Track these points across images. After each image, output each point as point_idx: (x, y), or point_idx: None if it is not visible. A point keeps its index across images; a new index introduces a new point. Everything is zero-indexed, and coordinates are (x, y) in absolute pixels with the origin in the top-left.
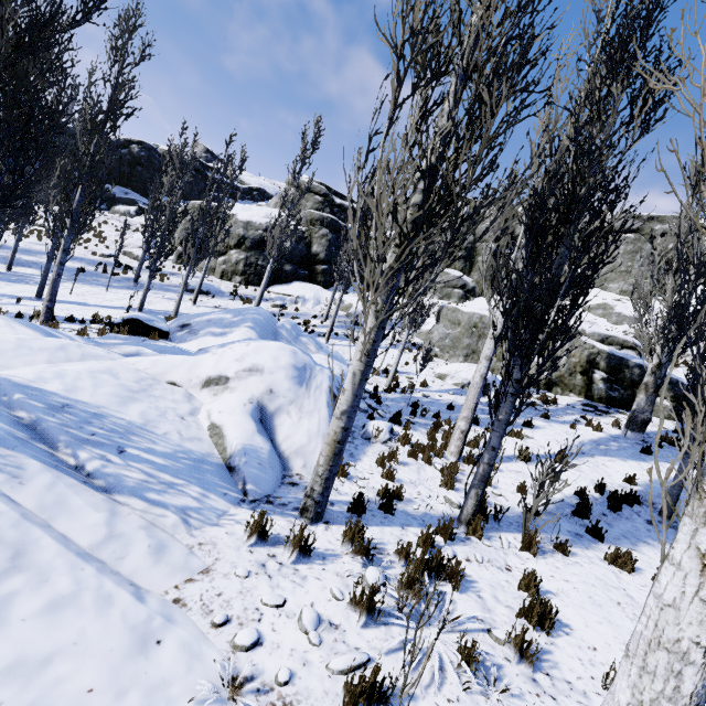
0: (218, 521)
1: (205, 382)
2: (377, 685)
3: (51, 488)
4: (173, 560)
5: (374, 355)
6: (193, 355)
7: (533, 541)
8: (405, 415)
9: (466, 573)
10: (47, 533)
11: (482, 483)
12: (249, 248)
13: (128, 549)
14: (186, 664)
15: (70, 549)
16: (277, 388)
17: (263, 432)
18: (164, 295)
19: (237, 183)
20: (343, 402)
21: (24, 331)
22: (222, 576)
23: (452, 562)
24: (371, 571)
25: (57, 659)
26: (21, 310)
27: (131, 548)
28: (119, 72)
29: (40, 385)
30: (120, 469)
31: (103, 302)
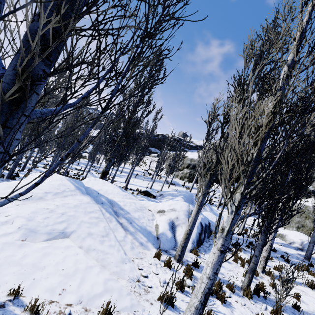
0: (149, 250)
1: (158, 211)
2: (174, 303)
3: (115, 225)
4: (134, 252)
5: (201, 206)
6: (157, 203)
7: (278, 311)
8: (243, 246)
9: (231, 303)
10: (113, 233)
11: (251, 272)
12: (191, 168)
13: (126, 244)
14: (130, 270)
15: (115, 238)
16: (179, 217)
17: (171, 230)
18: (159, 184)
19: (187, 146)
20: (190, 220)
21: (119, 190)
22: (144, 261)
23: (228, 298)
24: (188, 280)
25: (109, 254)
26: (120, 185)
27: (127, 245)
28: (154, 123)
29: (119, 202)
30: (130, 227)
31: (141, 185)
